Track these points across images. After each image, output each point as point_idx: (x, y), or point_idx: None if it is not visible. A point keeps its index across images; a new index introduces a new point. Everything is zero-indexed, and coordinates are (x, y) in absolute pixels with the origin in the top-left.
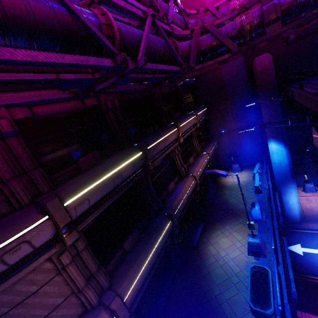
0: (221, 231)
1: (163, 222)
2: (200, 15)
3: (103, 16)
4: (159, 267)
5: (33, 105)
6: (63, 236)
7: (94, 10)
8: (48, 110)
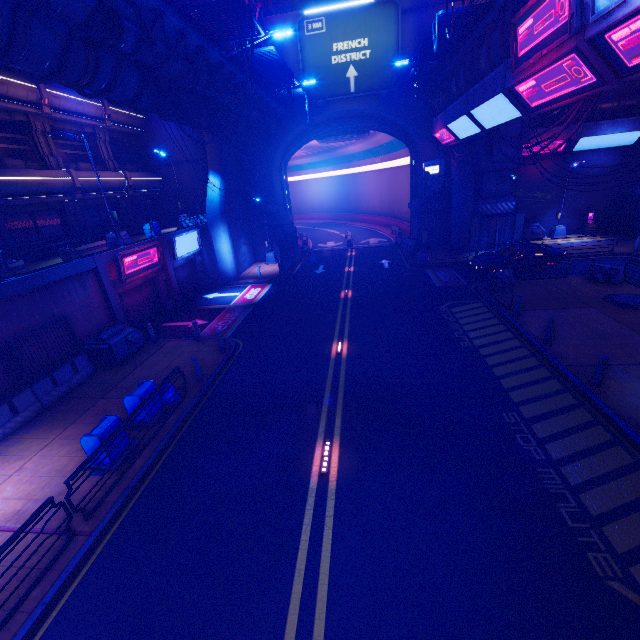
0: None
1: None
2: None
3: None
4: None
5: None
6: None
7: None
8: None
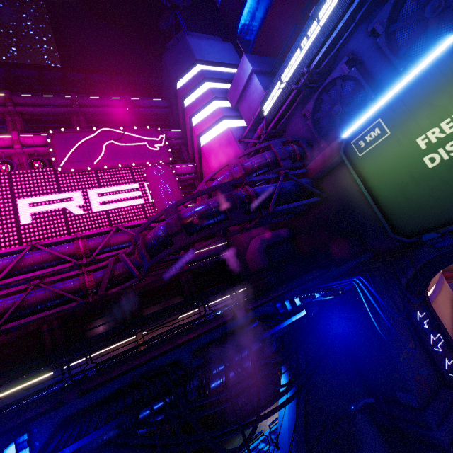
0: None
1: None
2: None
3: None
4: None
5: None
6: None
7: None
8: None
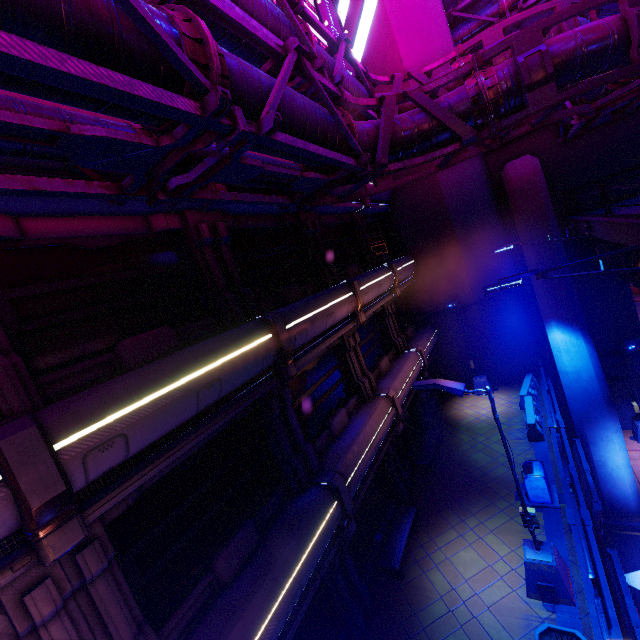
0: (458, 532)
1: (317, 506)
2: (396, 85)
3: (186, 23)
4: (307, 627)
5: (24, 214)
6: (37, 535)
7: (169, 10)
8: (62, 228)
